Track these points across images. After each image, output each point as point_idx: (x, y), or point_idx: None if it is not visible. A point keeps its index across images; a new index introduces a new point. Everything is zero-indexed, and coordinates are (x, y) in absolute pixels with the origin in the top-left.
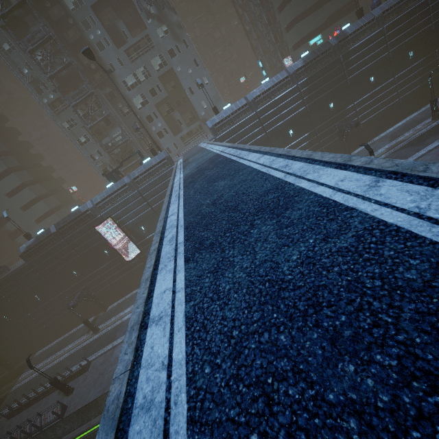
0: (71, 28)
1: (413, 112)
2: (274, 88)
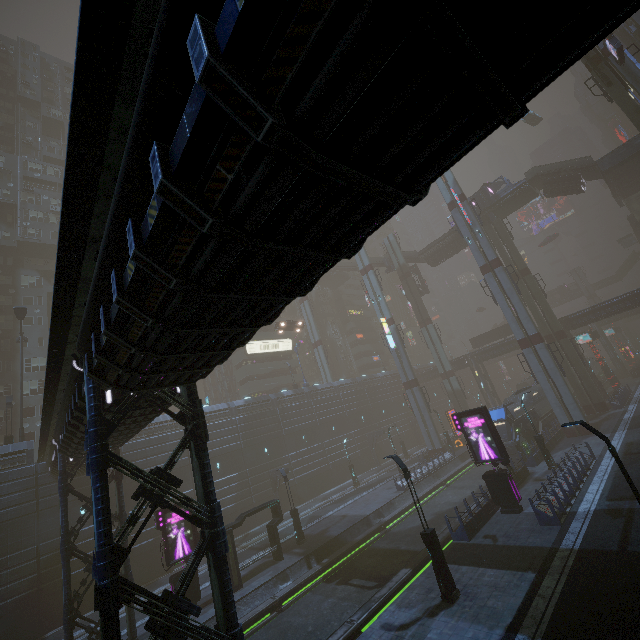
0: (6, 295)
1: (344, 481)
2: (212, 414)
